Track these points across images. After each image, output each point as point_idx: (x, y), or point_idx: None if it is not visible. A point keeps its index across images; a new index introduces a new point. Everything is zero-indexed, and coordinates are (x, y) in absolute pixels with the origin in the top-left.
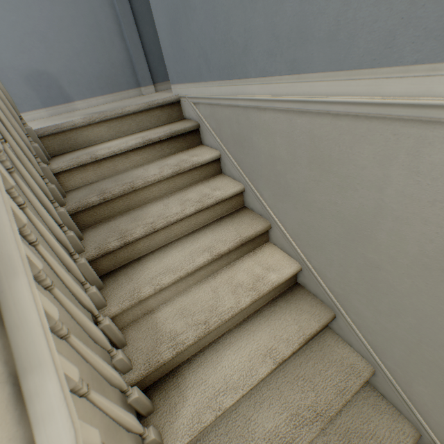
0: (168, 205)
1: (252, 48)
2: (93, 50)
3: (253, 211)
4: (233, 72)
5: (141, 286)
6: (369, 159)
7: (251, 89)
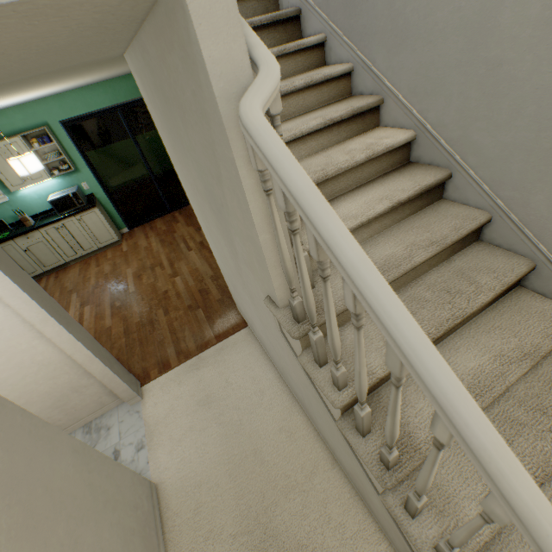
0: None
1: None
2: None
3: (362, 95)
4: None
5: None
6: None
7: None
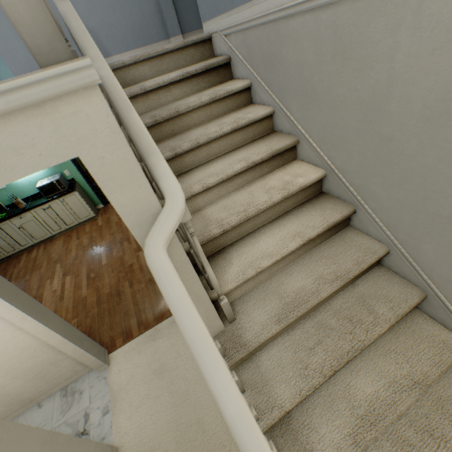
0: (207, 128)
1: None
2: (126, 2)
3: (282, 132)
4: None
5: (191, 185)
6: (382, 31)
7: None
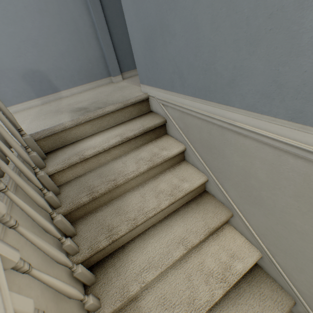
0: (144, 197)
1: (240, 84)
2: (74, 50)
3: (214, 197)
4: (211, 95)
5: (128, 284)
6: None
7: (232, 115)
